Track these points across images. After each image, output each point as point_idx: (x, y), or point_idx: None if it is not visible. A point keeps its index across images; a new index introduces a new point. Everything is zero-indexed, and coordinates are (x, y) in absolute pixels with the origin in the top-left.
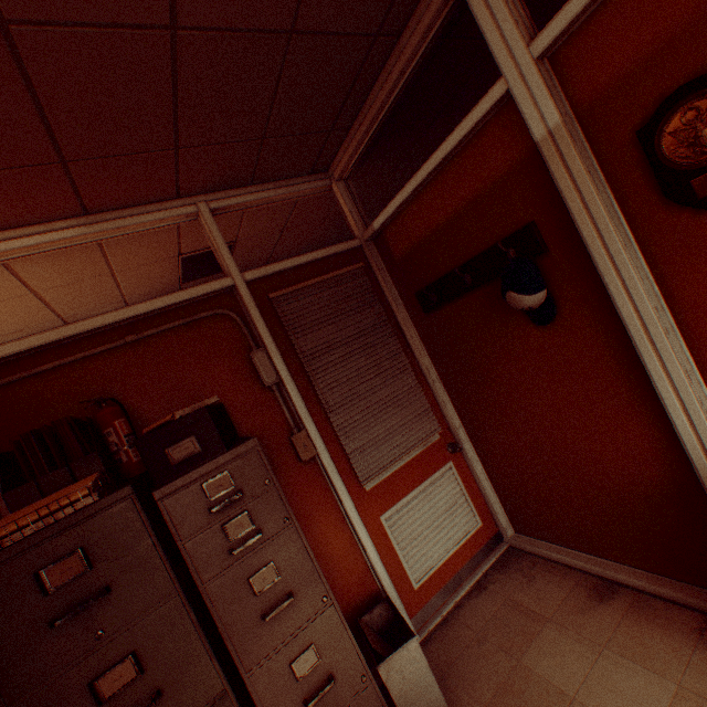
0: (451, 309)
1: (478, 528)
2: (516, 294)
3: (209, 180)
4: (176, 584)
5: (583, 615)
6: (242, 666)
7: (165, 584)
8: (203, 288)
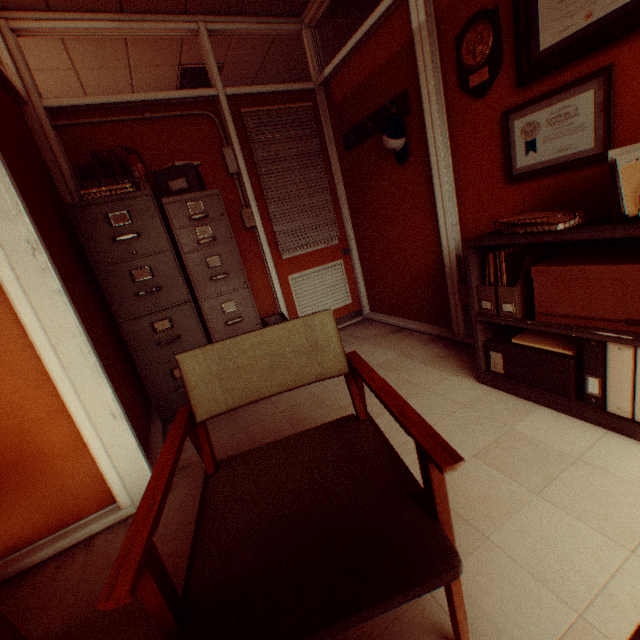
0: (360, 150)
1: (349, 304)
2: (387, 138)
3: (209, 5)
4: (171, 246)
5: (381, 338)
6: (199, 296)
7: (166, 244)
8: (197, 93)
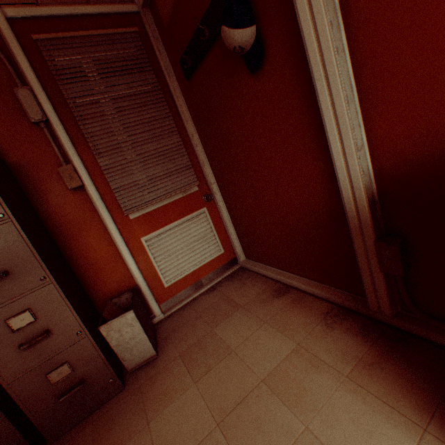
0: (202, 73)
1: (221, 254)
2: (227, 28)
3: None
4: None
5: (263, 305)
6: None
7: None
8: None
